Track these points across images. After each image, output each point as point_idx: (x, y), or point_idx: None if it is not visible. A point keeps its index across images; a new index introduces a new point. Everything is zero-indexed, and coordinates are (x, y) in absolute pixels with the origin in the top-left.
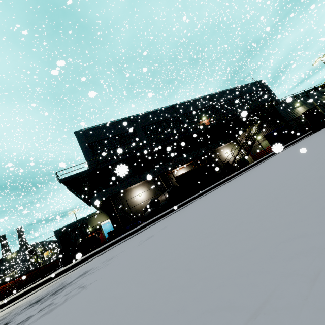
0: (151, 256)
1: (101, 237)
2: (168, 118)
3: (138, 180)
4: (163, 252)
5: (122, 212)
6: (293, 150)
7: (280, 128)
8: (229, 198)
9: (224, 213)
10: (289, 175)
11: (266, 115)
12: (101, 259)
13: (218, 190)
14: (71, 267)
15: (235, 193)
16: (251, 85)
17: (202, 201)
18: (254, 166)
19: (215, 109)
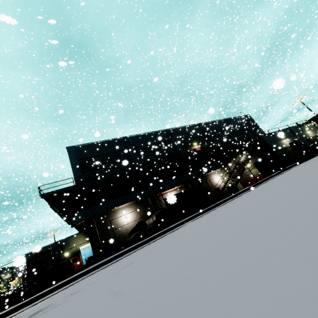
0: (123, 292)
1: (78, 265)
2: (161, 141)
3: (126, 200)
4: (141, 285)
5: (105, 235)
6: (286, 175)
7: (268, 157)
8: (228, 217)
9: (227, 231)
10: (304, 188)
11: (255, 144)
12: (66, 293)
13: (210, 213)
14: (29, 301)
15: (234, 212)
16: (238, 117)
17: (194, 224)
18: (246, 191)
19: (205, 136)
